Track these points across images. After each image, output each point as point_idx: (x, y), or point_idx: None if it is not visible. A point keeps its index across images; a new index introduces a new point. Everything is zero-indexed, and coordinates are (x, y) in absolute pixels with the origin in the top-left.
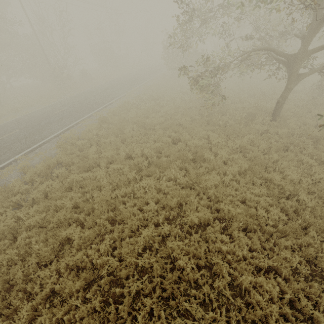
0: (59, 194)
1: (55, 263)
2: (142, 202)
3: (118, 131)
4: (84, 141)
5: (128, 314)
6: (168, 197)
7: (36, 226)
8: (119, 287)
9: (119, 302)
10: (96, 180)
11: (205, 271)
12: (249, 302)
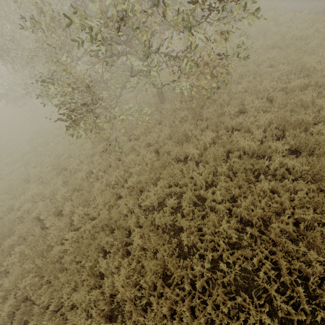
0: None
1: None
2: None
3: None
4: None
5: None
6: None
7: None
8: None
9: None
10: None
11: None
12: None
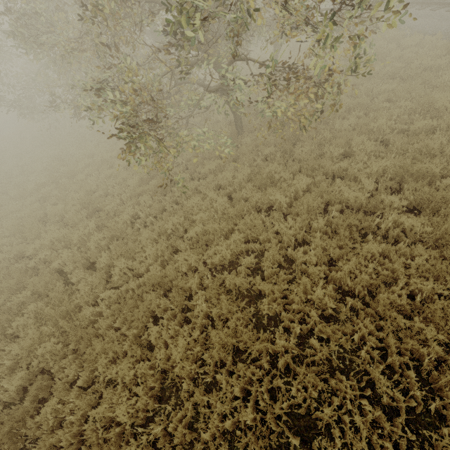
0: None
1: None
2: None
3: None
4: None
5: None
6: None
7: None
8: None
9: None
10: None
11: None
12: None
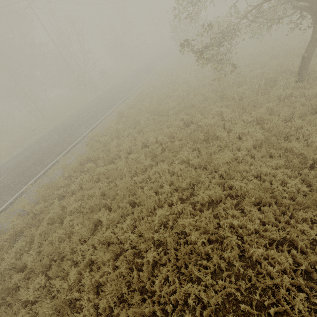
0: (90, 185)
1: (91, 240)
2: (156, 186)
3: (134, 123)
4: (106, 137)
5: (149, 279)
6: (180, 179)
7: (76, 212)
8: (141, 258)
9: (141, 270)
10: (117, 170)
11: (216, 244)
12: (261, 273)
